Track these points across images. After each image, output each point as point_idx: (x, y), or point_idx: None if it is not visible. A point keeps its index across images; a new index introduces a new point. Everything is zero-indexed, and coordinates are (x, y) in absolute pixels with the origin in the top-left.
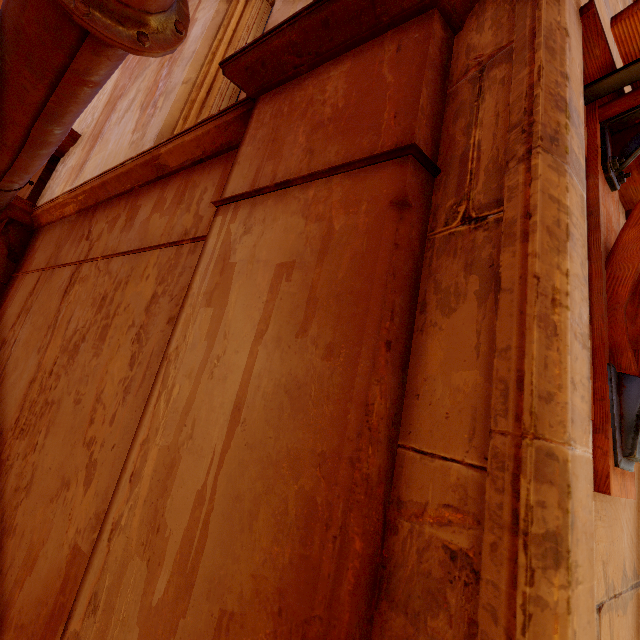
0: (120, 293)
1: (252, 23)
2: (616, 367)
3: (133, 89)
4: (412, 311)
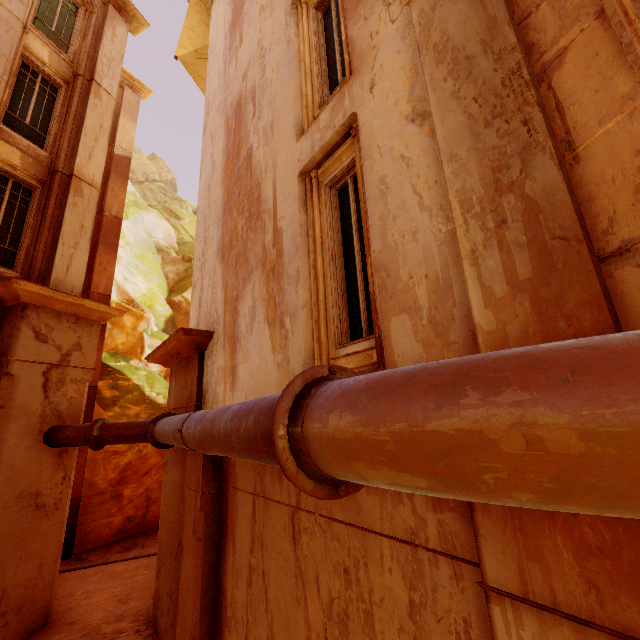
0: (364, 575)
1: (330, 219)
2: None
3: (247, 295)
4: None
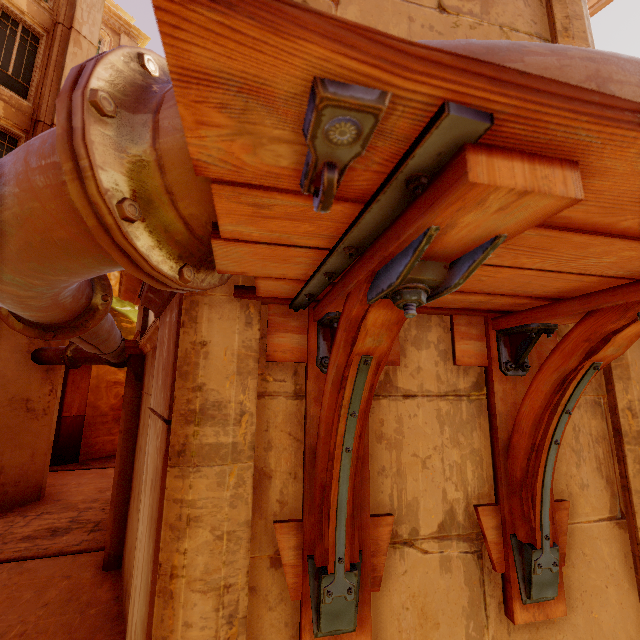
0: None
1: None
2: (314, 558)
3: None
4: None
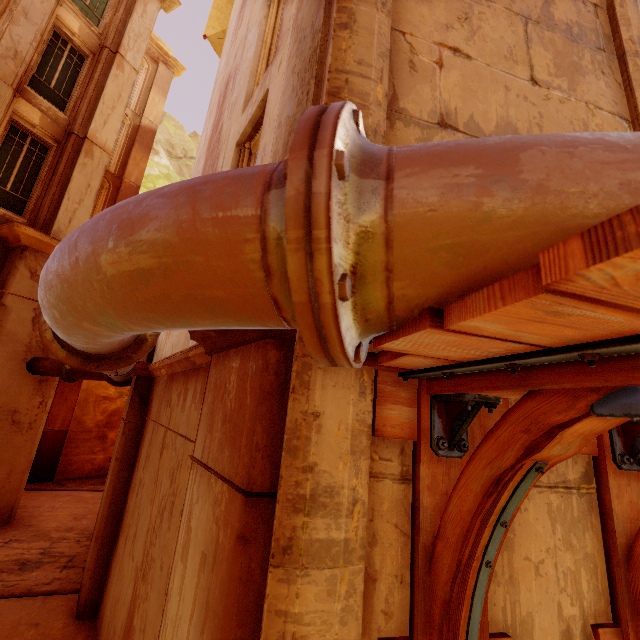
0: (178, 474)
1: None
2: None
3: None
4: (255, 635)
